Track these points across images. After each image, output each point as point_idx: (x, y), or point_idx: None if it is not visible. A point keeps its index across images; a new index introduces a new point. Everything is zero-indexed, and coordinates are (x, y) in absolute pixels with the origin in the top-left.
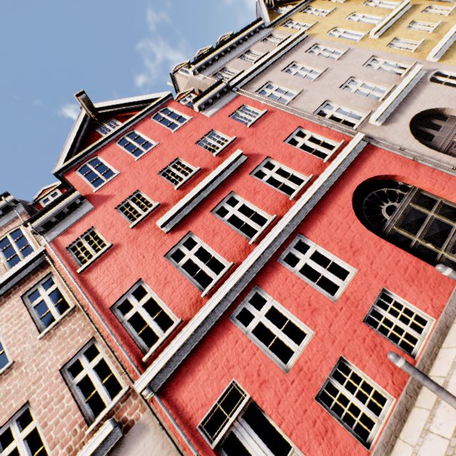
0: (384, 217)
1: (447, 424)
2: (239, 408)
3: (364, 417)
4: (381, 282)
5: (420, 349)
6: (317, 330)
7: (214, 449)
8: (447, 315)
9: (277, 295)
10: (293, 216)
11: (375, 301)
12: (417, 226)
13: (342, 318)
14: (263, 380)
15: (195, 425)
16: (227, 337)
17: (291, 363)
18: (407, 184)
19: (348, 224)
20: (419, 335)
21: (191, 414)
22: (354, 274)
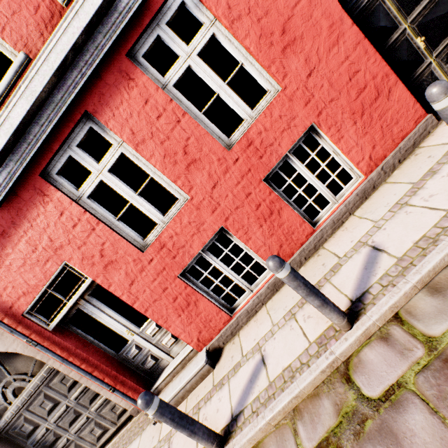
0: None
1: (316, 322)
2: (79, 292)
3: (250, 261)
4: (313, 115)
5: (327, 216)
6: (193, 195)
7: (55, 328)
8: (382, 172)
9: (129, 134)
10: None
11: (293, 147)
12: None
13: (234, 175)
14: (109, 261)
15: (20, 313)
16: (44, 207)
17: (151, 239)
18: None
19: None
20: (333, 199)
21: (10, 303)
22: (273, 97)
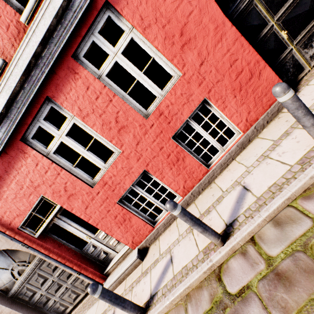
0: None
1: (204, 237)
2: (53, 214)
3: None
4: (205, 92)
5: (217, 160)
6: (123, 150)
7: (40, 235)
8: (255, 130)
9: (77, 111)
10: None
11: (192, 114)
12: None
13: (151, 136)
14: (70, 194)
15: (16, 227)
16: (25, 161)
17: (97, 179)
18: None
19: None
20: (221, 149)
21: (9, 221)
22: (176, 80)
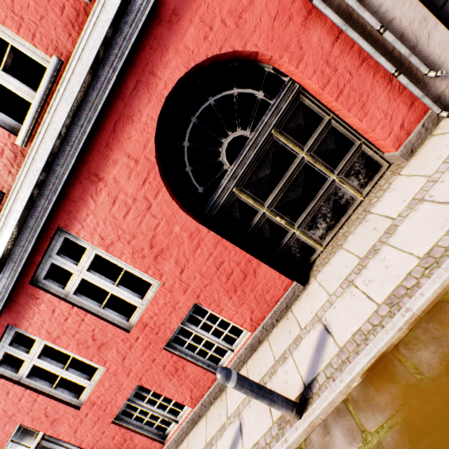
0: (273, 93)
1: None
2: (37, 441)
3: (201, 354)
4: (193, 298)
5: (227, 363)
6: (108, 367)
7: None
8: (264, 330)
9: (46, 334)
10: (29, 201)
11: (186, 317)
12: (273, 183)
13: (138, 349)
14: (53, 419)
15: None
16: None
17: (84, 398)
18: (282, 72)
19: (148, 201)
20: (229, 350)
21: None
22: (158, 288)
